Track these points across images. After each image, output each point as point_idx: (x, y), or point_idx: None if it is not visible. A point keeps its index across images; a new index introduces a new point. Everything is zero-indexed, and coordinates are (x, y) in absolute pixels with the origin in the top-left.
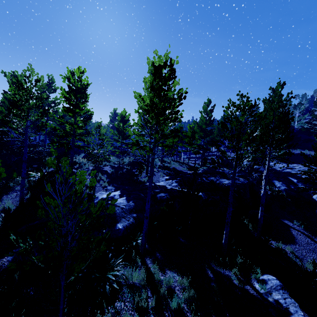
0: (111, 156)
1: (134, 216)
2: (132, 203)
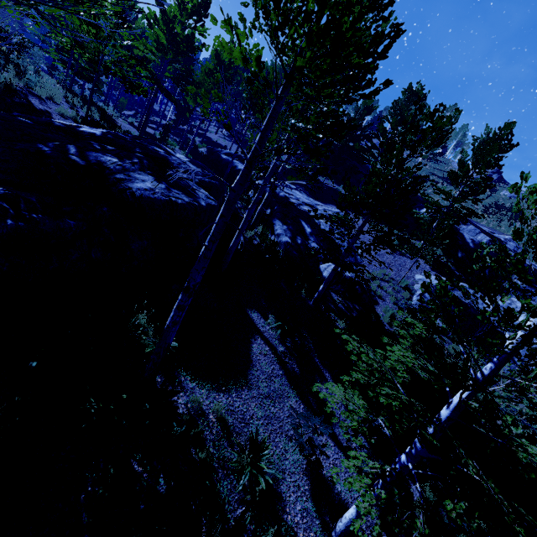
0: None
1: None
2: None
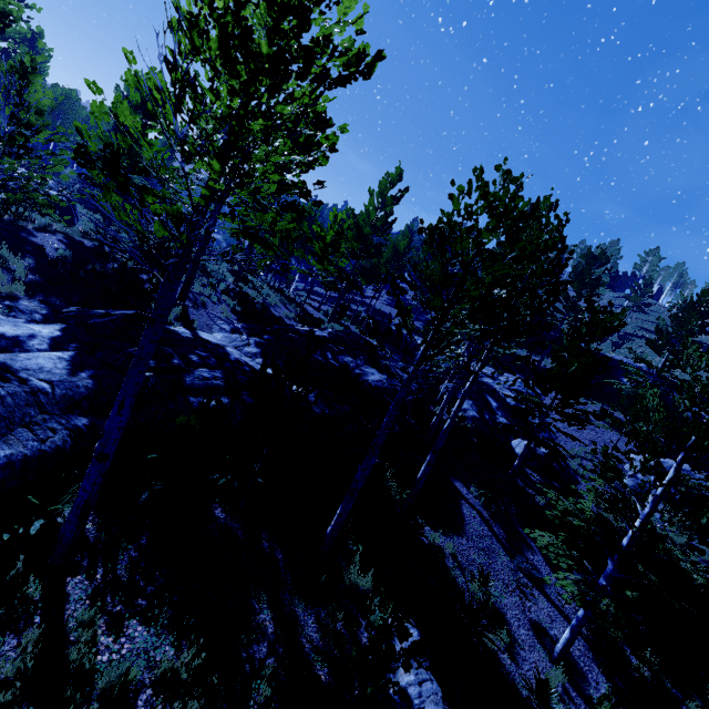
0: (84, 210)
1: (80, 425)
2: (88, 381)
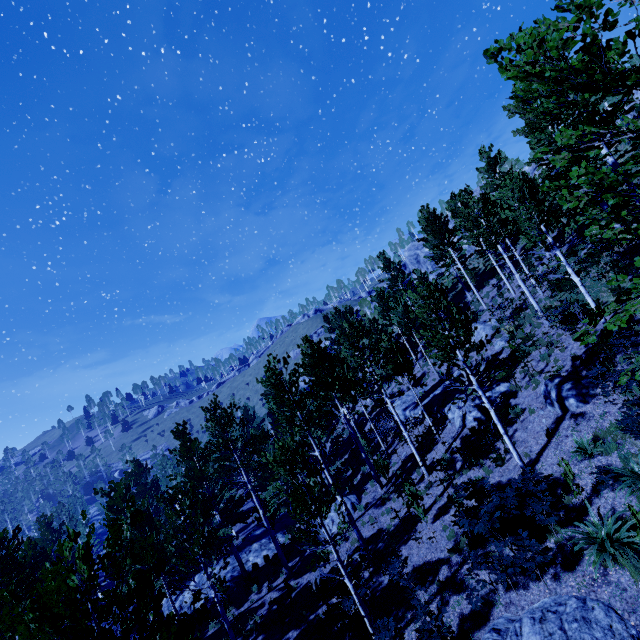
0: None
1: None
2: None
